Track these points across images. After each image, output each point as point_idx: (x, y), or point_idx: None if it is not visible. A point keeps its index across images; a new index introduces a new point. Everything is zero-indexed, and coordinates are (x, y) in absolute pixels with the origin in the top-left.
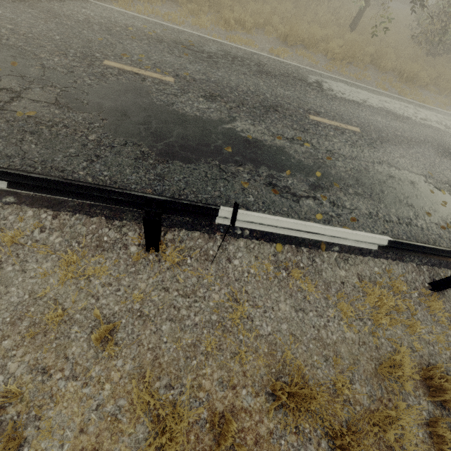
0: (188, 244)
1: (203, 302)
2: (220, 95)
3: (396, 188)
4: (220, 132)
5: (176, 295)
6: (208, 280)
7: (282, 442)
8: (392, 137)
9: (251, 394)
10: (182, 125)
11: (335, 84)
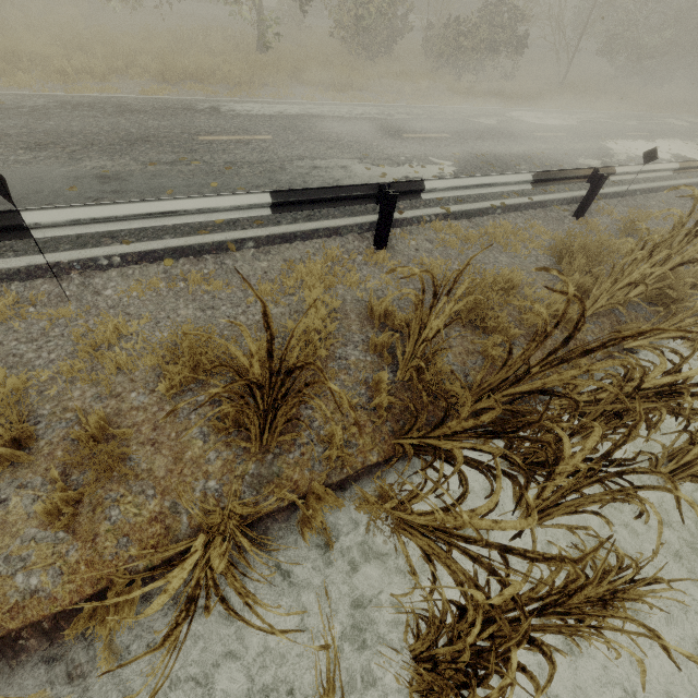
0: (27, 294)
1: (61, 339)
2: (54, 142)
3: (323, 176)
4: (57, 176)
5: (16, 345)
6: (66, 318)
7: (192, 417)
8: (316, 135)
9: (145, 393)
10: None
11: (238, 106)
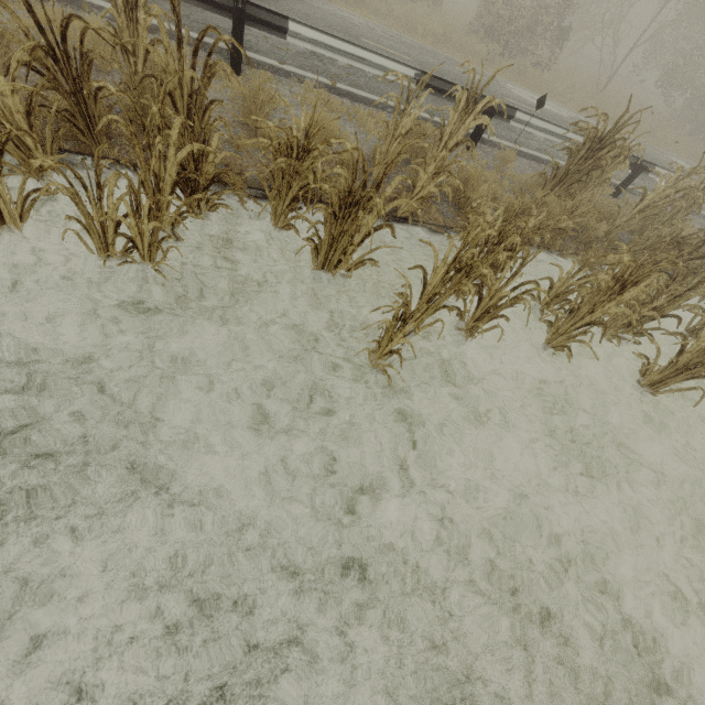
0: None
1: None
2: None
3: None
4: None
5: None
6: None
7: None
8: None
9: None
10: None
11: None
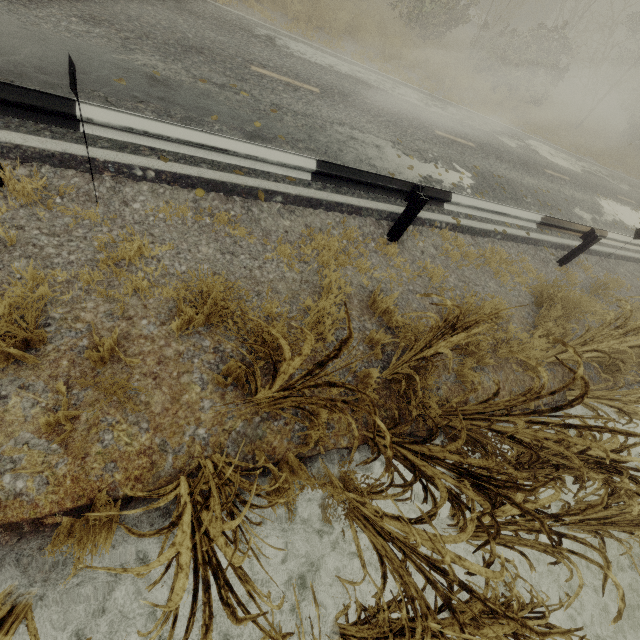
0: (57, 183)
1: (83, 242)
2: (110, 21)
3: (358, 149)
4: (107, 61)
5: (37, 234)
6: (91, 221)
7: (195, 361)
8: (359, 103)
9: (155, 324)
10: (39, 44)
11: (293, 44)
